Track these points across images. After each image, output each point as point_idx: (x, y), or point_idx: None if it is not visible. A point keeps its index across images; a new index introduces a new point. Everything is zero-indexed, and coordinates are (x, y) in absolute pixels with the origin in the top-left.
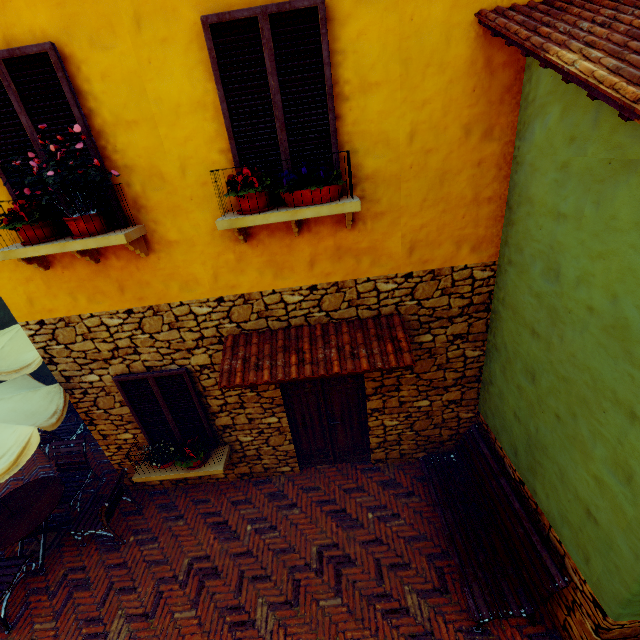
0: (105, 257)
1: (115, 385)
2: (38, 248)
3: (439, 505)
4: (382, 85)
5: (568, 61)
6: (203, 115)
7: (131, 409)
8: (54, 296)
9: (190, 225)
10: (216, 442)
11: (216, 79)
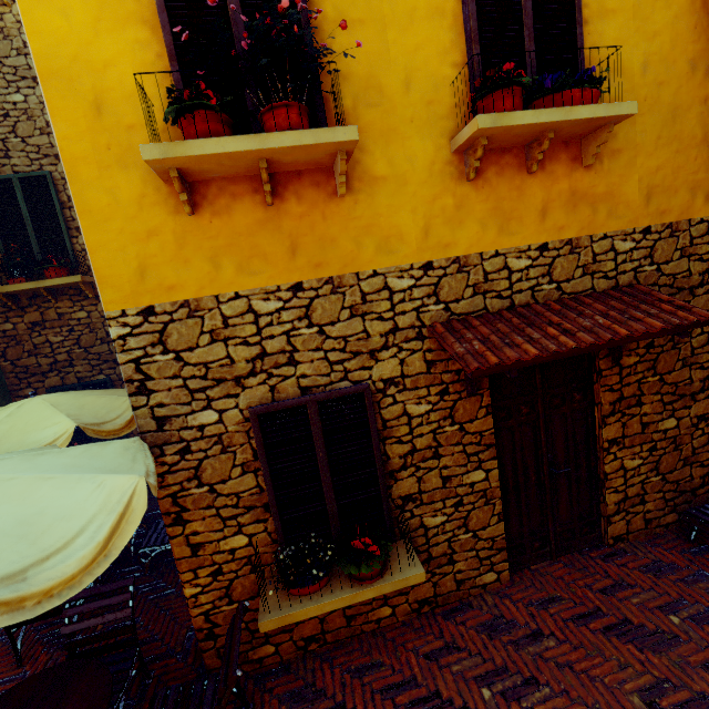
0: (281, 198)
1: (242, 429)
2: (225, 140)
3: None
4: (617, 13)
5: None
6: (439, 23)
7: (266, 472)
8: (184, 262)
9: (404, 156)
10: (392, 530)
11: None
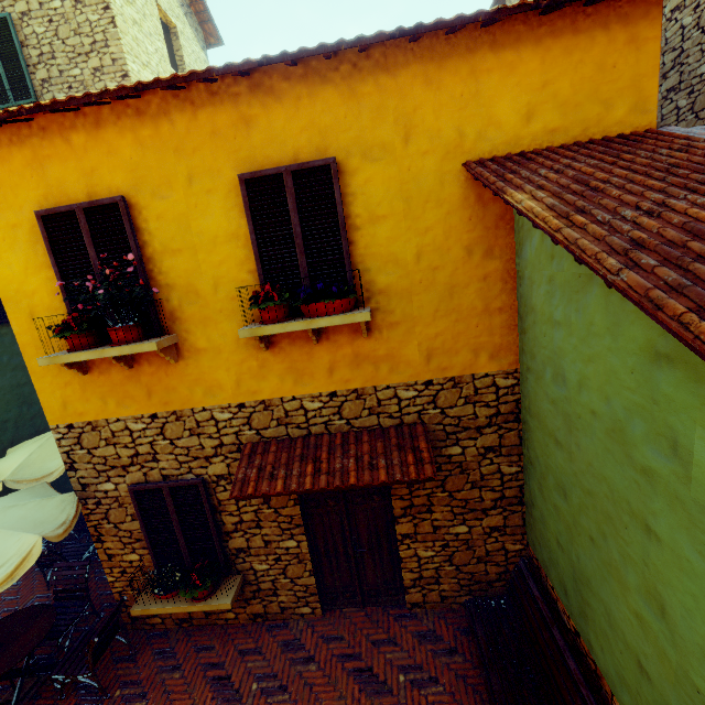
0: (139, 363)
1: (129, 495)
2: (80, 354)
3: (484, 665)
4: (388, 217)
5: (518, 200)
6: (236, 244)
7: (141, 523)
8: (87, 400)
9: (218, 334)
10: (227, 569)
11: (248, 217)
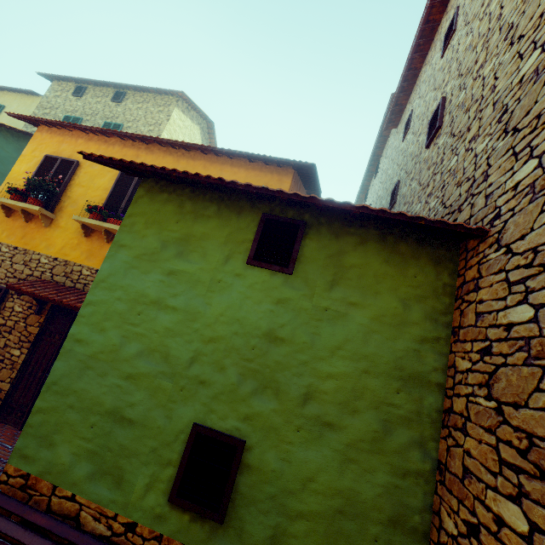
0: (32, 222)
1: None
2: (9, 200)
3: None
4: None
5: None
6: (106, 192)
7: None
8: None
9: (72, 223)
10: None
11: (115, 183)
